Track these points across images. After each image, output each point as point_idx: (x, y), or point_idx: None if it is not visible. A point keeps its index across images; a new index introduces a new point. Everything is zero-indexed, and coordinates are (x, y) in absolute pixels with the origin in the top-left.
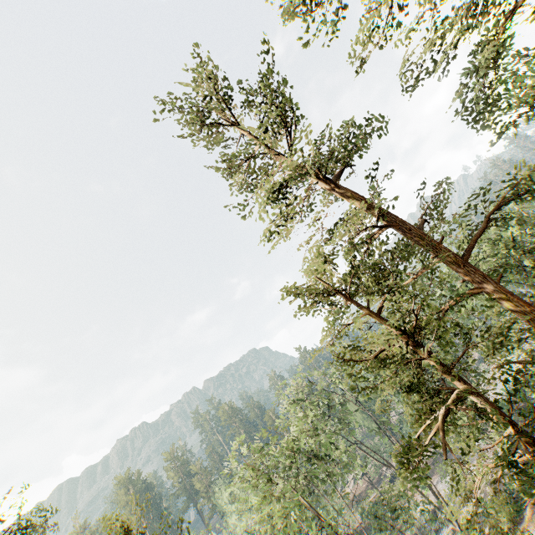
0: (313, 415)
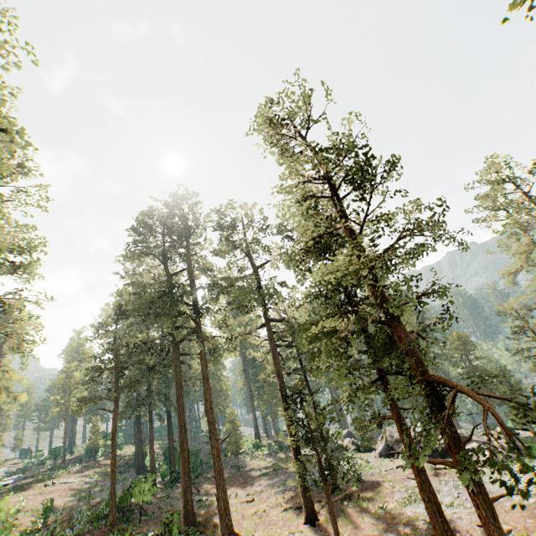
0: None
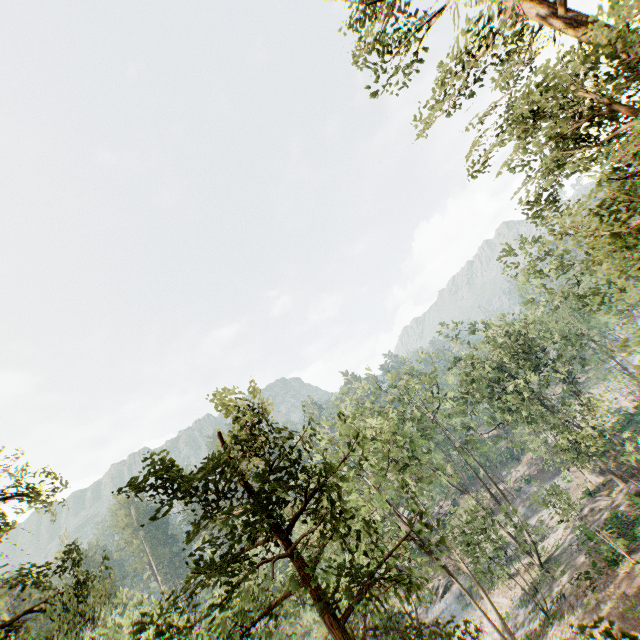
0: (396, 416)
